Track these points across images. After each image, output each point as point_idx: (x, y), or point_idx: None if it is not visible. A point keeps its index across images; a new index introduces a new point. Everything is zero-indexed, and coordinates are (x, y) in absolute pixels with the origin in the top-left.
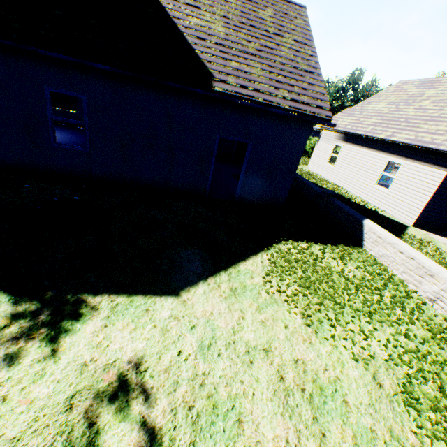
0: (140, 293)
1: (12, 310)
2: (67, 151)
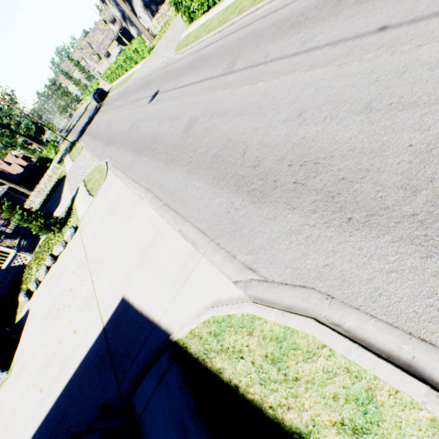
0: None
1: None
2: None
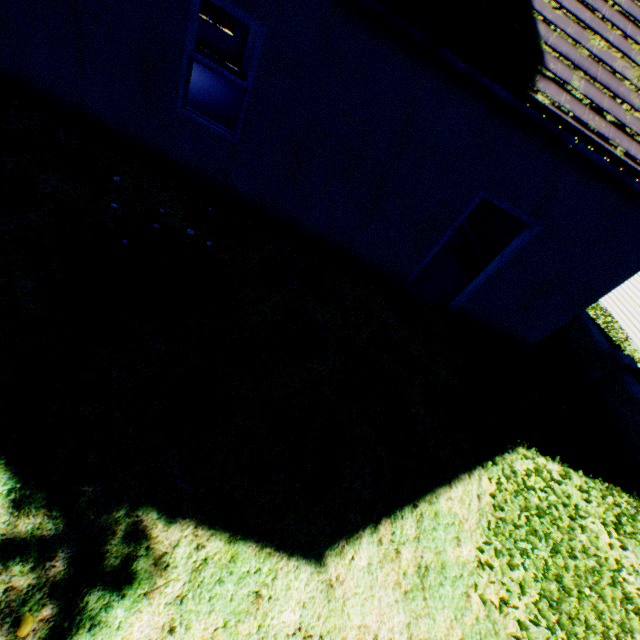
0: (252, 536)
1: (6, 526)
2: (199, 129)
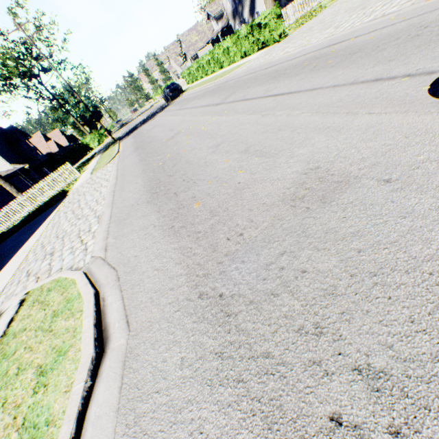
0: None
1: None
2: None
